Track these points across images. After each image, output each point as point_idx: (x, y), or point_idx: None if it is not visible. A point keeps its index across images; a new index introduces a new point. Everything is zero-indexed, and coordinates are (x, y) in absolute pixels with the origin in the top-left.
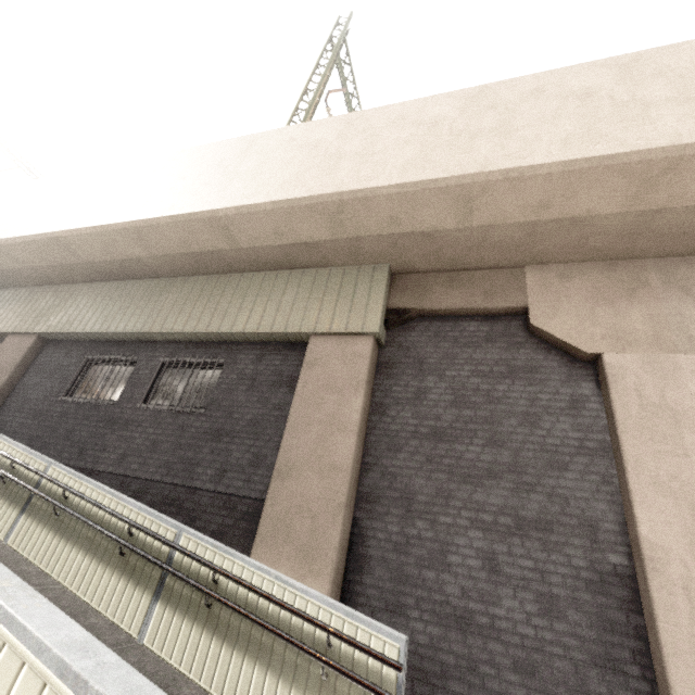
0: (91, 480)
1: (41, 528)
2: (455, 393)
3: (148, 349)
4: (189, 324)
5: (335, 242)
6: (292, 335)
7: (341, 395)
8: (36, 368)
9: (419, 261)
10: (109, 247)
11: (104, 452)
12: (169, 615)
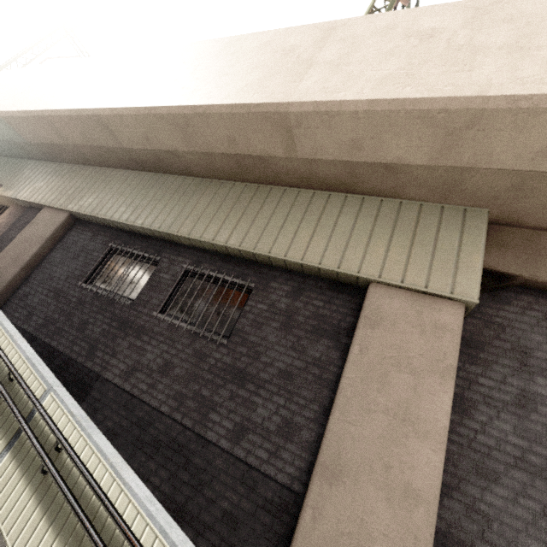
0: (93, 428)
1: (24, 484)
2: None
3: (171, 250)
4: (220, 234)
5: (428, 169)
6: (346, 275)
7: (418, 380)
8: (63, 245)
9: (539, 213)
10: (149, 133)
11: (114, 357)
12: None
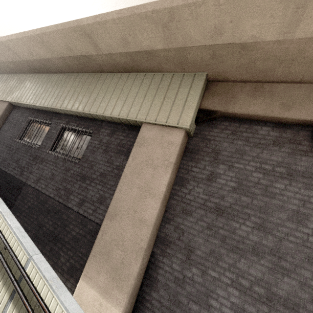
0: (0, 202)
1: None
2: (239, 182)
3: (56, 117)
4: (75, 105)
5: (166, 51)
6: (131, 120)
7: (155, 171)
8: (8, 121)
9: (232, 71)
10: (29, 49)
11: (31, 174)
12: None
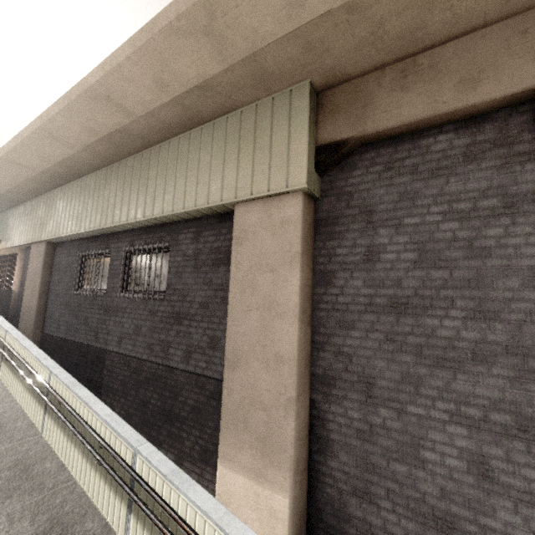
0: (78, 387)
1: (56, 427)
2: (420, 248)
3: (114, 240)
4: (130, 213)
5: (229, 72)
6: (216, 207)
7: (275, 274)
8: (55, 268)
9: (350, 59)
10: (40, 153)
11: (108, 335)
12: (140, 530)
